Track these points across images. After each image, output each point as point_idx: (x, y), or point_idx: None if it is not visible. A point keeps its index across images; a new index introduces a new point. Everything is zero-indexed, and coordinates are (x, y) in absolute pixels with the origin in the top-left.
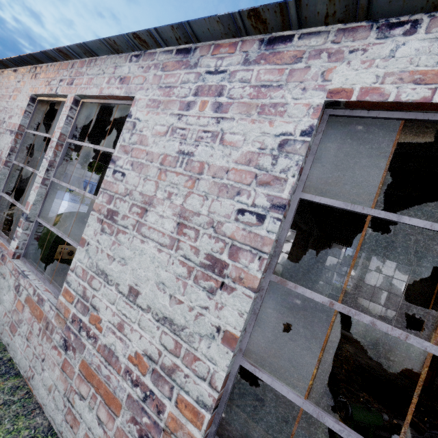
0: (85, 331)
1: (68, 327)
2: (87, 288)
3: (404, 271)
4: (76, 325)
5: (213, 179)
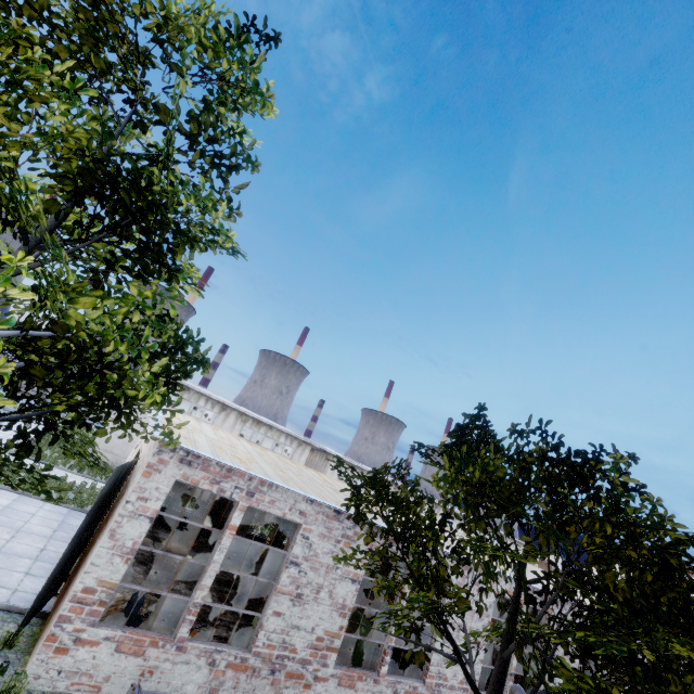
0: (442, 685)
1: (434, 689)
2: (440, 669)
3: None
4: (437, 686)
5: (477, 616)
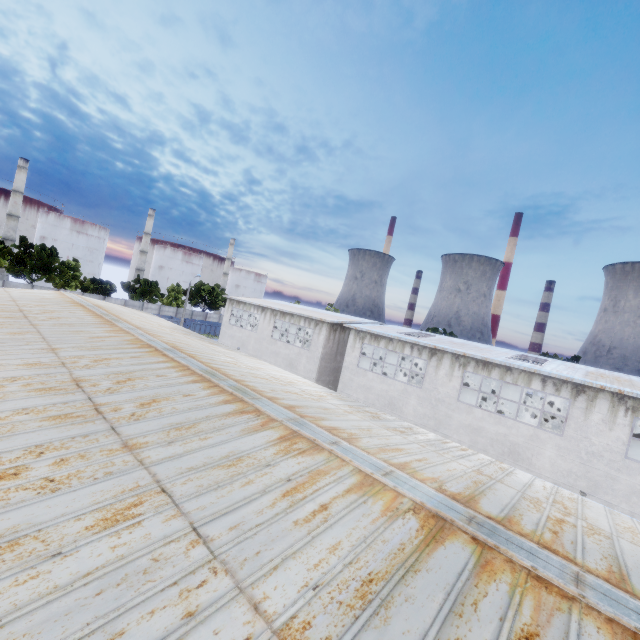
0: None
1: None
2: None
3: (362, 373)
4: None
5: None
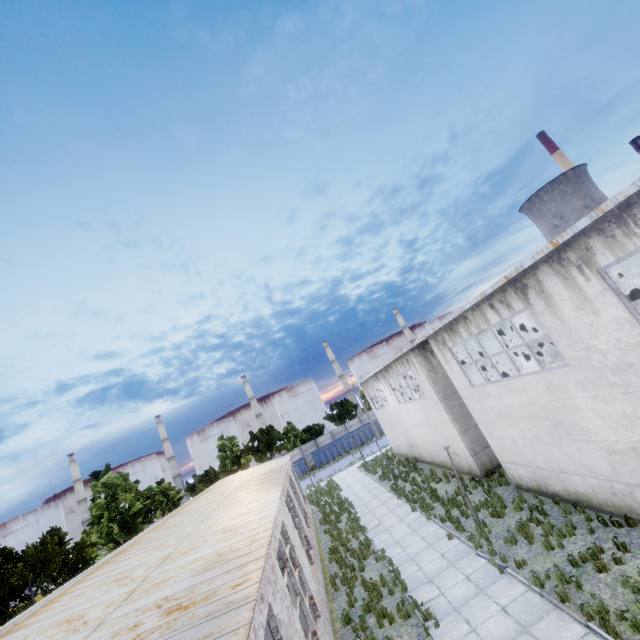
0: None
1: None
2: None
3: (482, 392)
4: None
5: None
